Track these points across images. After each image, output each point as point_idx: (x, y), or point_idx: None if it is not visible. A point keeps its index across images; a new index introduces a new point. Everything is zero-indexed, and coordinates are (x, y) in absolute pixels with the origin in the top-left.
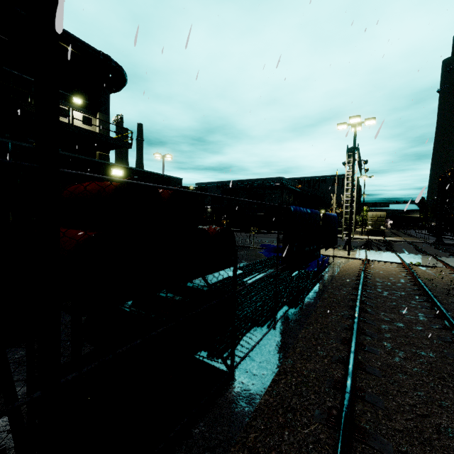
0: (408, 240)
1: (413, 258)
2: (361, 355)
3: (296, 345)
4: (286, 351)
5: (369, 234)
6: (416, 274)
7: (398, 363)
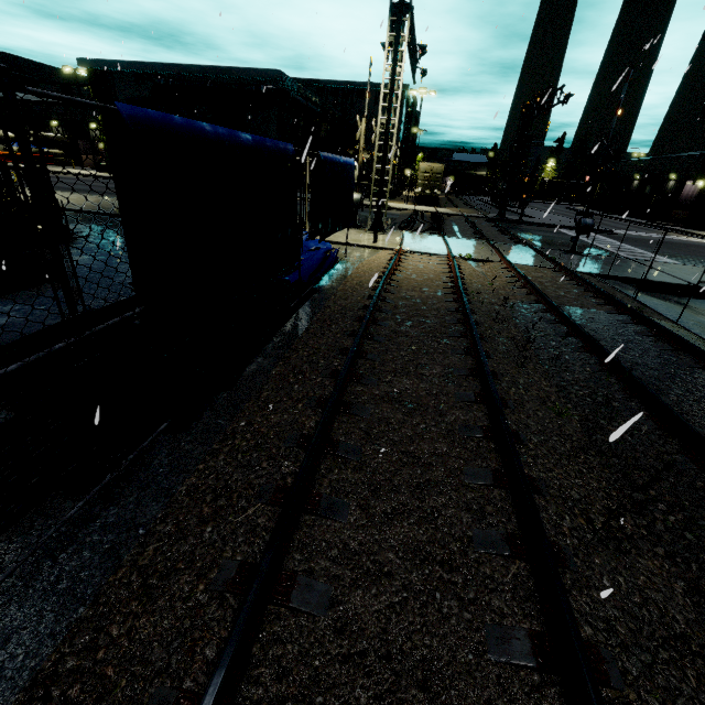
0: (466, 214)
1: (464, 246)
2: (302, 533)
3: (155, 532)
4: (116, 561)
5: (419, 202)
6: (460, 281)
7: (375, 537)
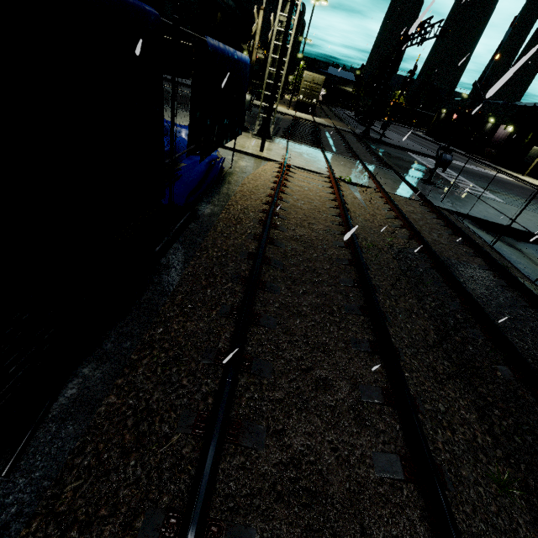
0: (338, 127)
1: (342, 165)
2: None
3: None
4: None
5: (298, 108)
6: (349, 218)
7: None
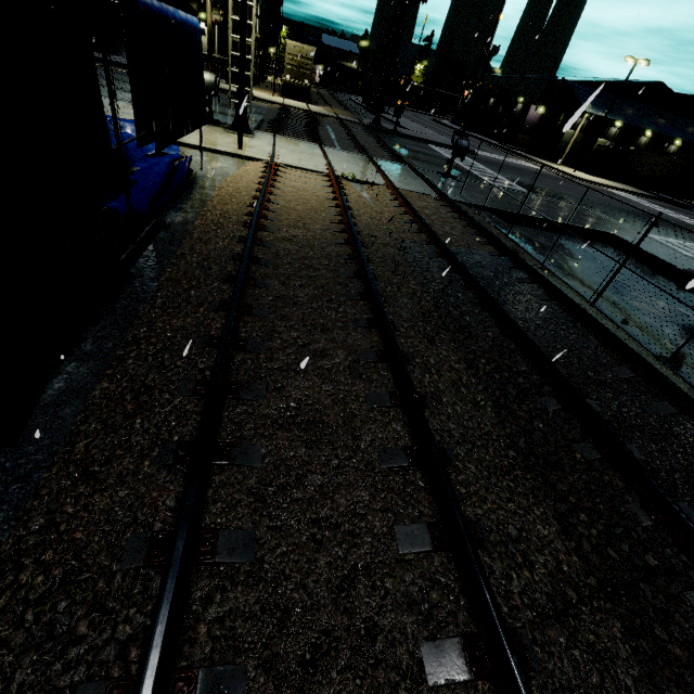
0: (341, 117)
1: (345, 162)
2: None
3: None
4: None
5: (287, 93)
6: (350, 214)
7: None
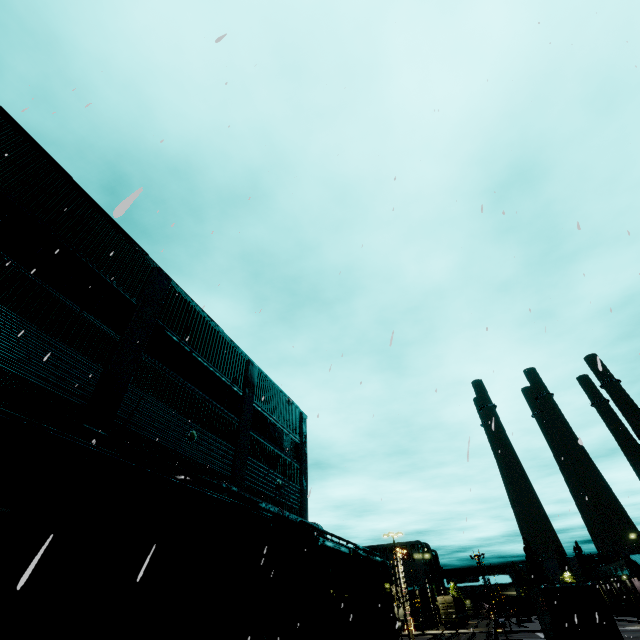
0: (476, 631)
1: None
2: None
3: None
4: None
5: (449, 628)
6: None
7: None
